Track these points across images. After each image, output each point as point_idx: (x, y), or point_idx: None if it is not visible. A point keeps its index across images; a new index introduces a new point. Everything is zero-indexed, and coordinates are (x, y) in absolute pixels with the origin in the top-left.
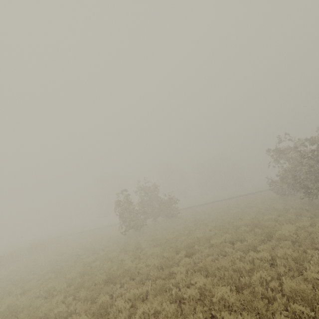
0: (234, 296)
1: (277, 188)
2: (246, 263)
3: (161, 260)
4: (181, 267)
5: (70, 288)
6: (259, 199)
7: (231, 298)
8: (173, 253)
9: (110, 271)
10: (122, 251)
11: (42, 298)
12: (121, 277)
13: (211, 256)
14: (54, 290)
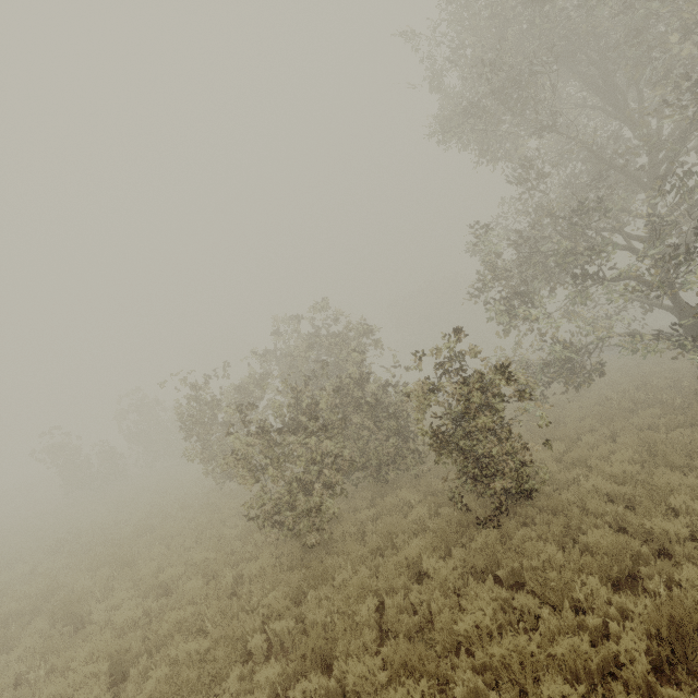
0: None
1: None
2: None
3: None
4: None
5: None
6: None
7: None
8: None
9: None
10: None
11: None
12: None
13: None
14: None
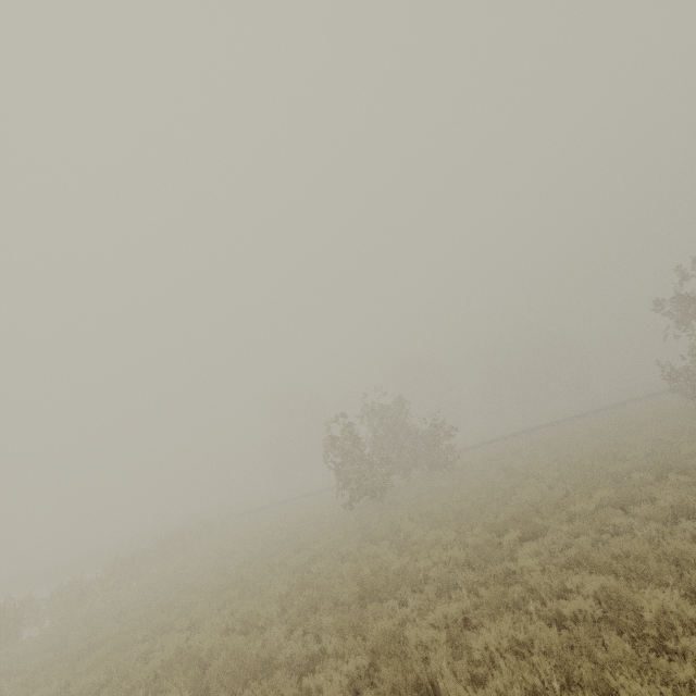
0: (689, 607)
1: (690, 386)
2: (691, 541)
3: (467, 551)
4: (527, 561)
5: (288, 614)
6: (644, 415)
7: (686, 611)
8: (490, 536)
9: (365, 576)
10: (364, 540)
11: (235, 635)
12: (393, 588)
13: (586, 537)
14: (257, 618)
